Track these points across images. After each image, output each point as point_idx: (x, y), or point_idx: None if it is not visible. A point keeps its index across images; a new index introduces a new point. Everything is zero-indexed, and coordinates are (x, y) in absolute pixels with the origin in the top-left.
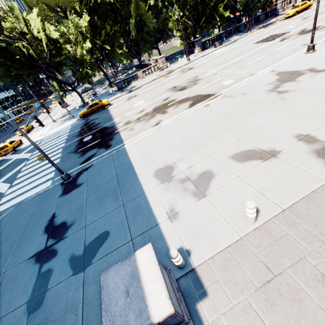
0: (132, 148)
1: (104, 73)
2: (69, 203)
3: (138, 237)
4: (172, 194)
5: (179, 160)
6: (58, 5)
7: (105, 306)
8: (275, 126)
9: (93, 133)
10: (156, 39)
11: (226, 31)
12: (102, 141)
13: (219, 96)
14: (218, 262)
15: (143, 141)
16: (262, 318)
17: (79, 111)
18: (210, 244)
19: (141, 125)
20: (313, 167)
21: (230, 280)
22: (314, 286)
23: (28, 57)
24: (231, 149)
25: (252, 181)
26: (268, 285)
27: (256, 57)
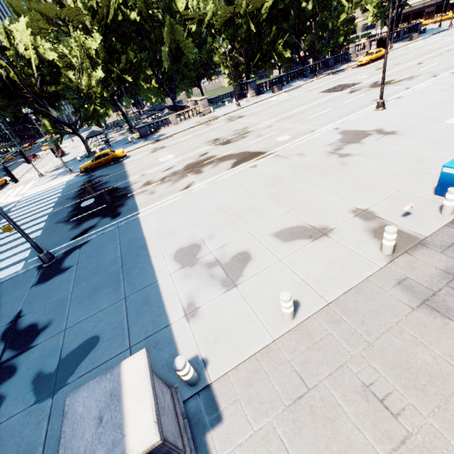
0: (148, 218)
1: (122, 114)
2: (46, 296)
3: (139, 344)
4: (194, 283)
5: (209, 236)
6: (59, 16)
7: (65, 441)
8: (332, 197)
9: (96, 195)
10: (198, 75)
11: (287, 74)
12: (108, 207)
13: (270, 155)
14: (241, 374)
15: (166, 209)
16: (287, 447)
17: (81, 163)
18: (235, 349)
19: (166, 187)
20: (368, 249)
21: (254, 397)
22: (352, 400)
23: (7, 81)
24: (276, 224)
25: (296, 266)
26: (300, 402)
27: (320, 109)
